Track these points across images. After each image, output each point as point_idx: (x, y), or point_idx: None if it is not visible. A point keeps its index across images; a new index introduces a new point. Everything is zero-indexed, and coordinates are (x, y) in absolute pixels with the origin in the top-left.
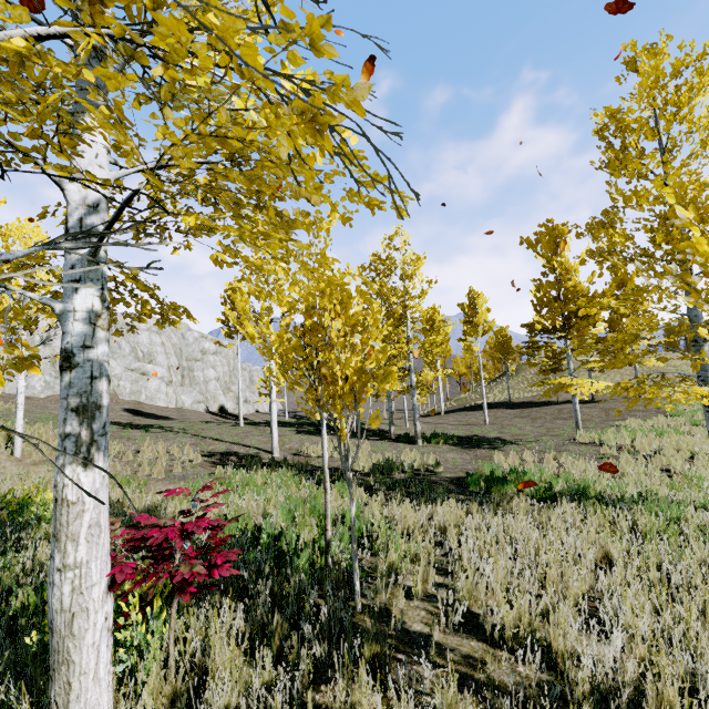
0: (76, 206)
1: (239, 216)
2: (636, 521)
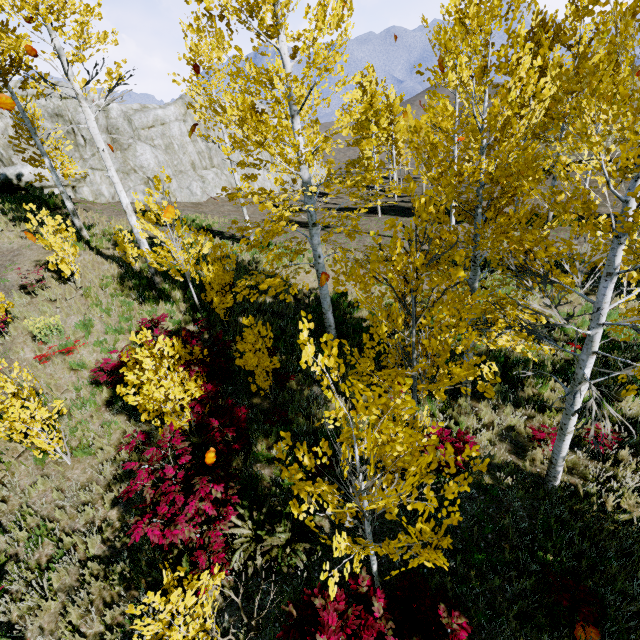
0: None
1: None
2: None
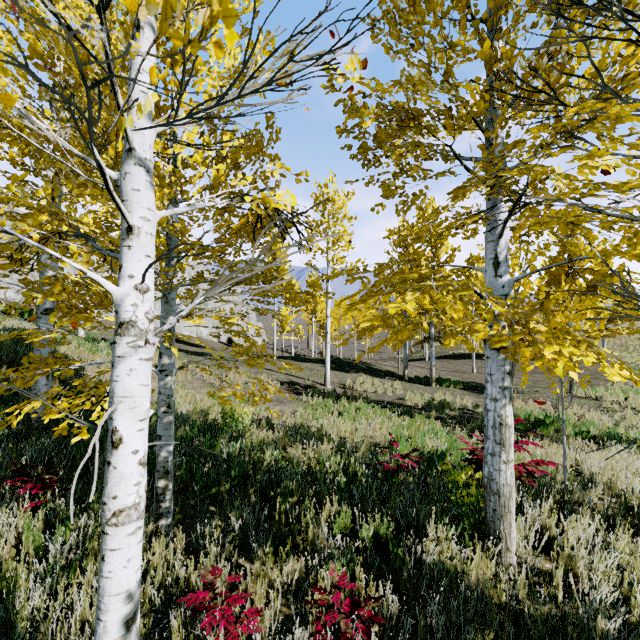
0: (503, 248)
1: (526, 241)
2: None
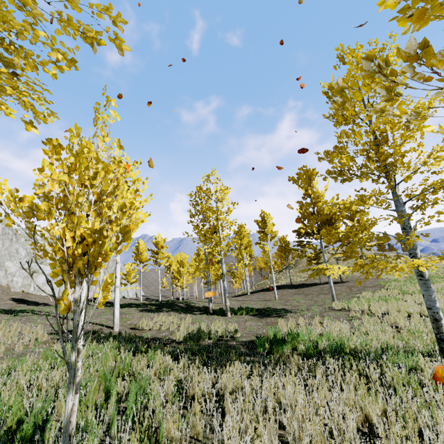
0: None
1: None
2: (383, 373)
